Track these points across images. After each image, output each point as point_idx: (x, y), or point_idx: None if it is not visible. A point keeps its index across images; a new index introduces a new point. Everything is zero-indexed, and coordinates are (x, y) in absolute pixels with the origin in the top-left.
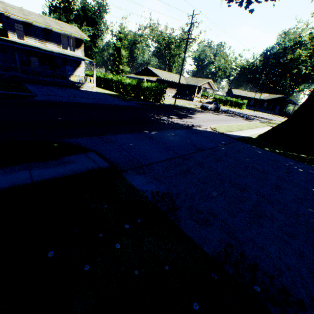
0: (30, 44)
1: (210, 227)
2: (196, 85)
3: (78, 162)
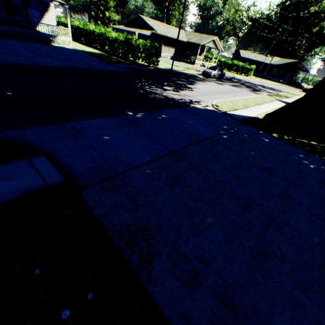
0: None
1: (199, 289)
2: (199, 43)
3: (12, 177)
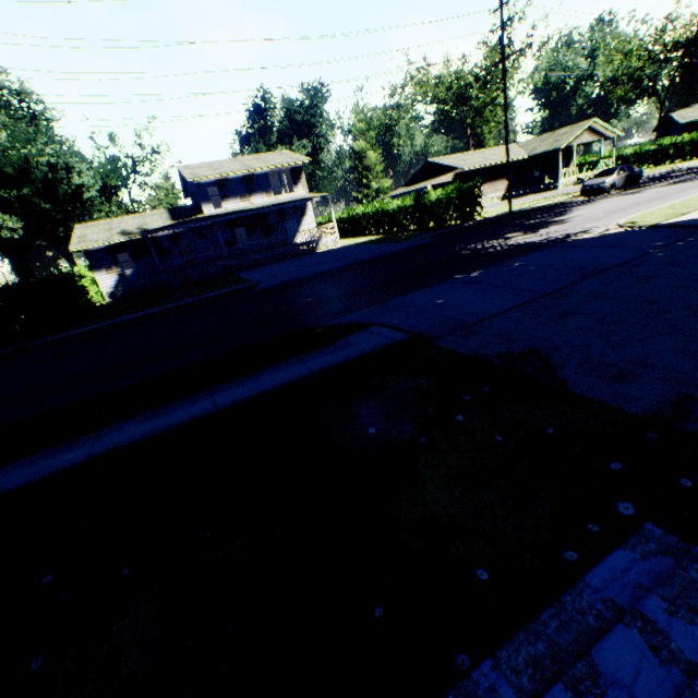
0: (231, 210)
1: (637, 381)
2: (555, 148)
3: (360, 342)
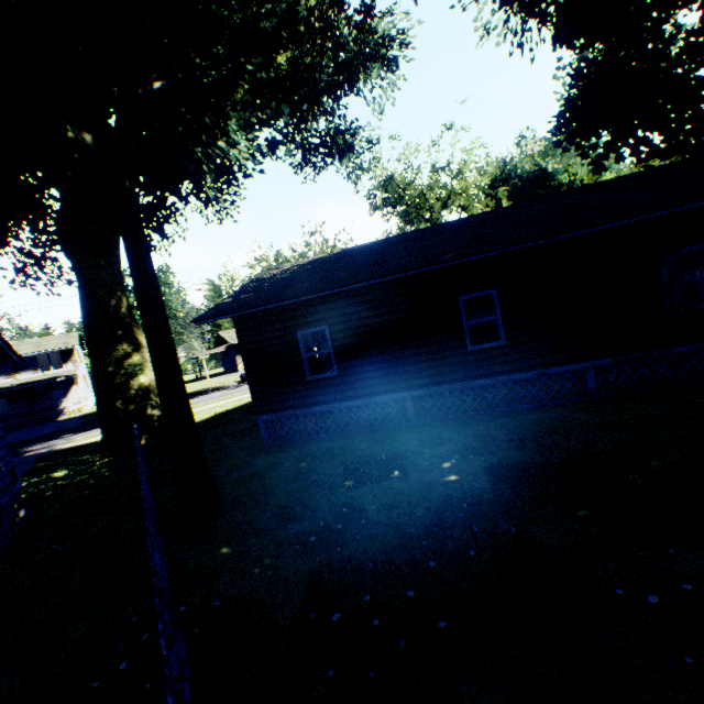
0: None
1: None
2: None
3: None
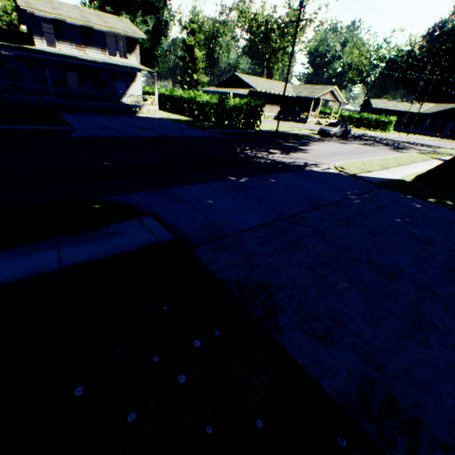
0: (65, 53)
1: (334, 346)
2: (311, 96)
3: (127, 233)
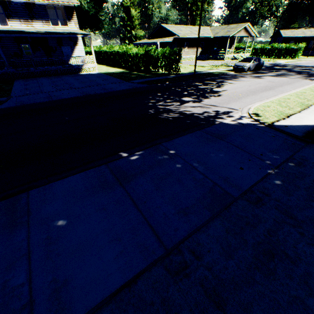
0: (15, 28)
1: None
2: (227, 35)
3: None
